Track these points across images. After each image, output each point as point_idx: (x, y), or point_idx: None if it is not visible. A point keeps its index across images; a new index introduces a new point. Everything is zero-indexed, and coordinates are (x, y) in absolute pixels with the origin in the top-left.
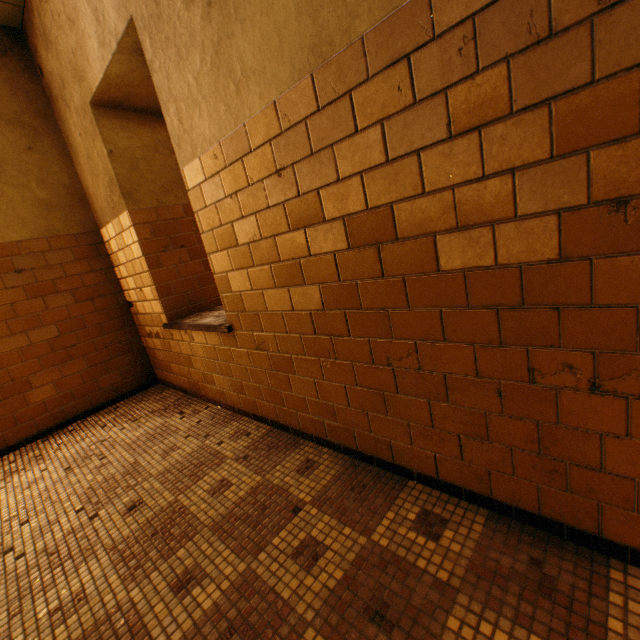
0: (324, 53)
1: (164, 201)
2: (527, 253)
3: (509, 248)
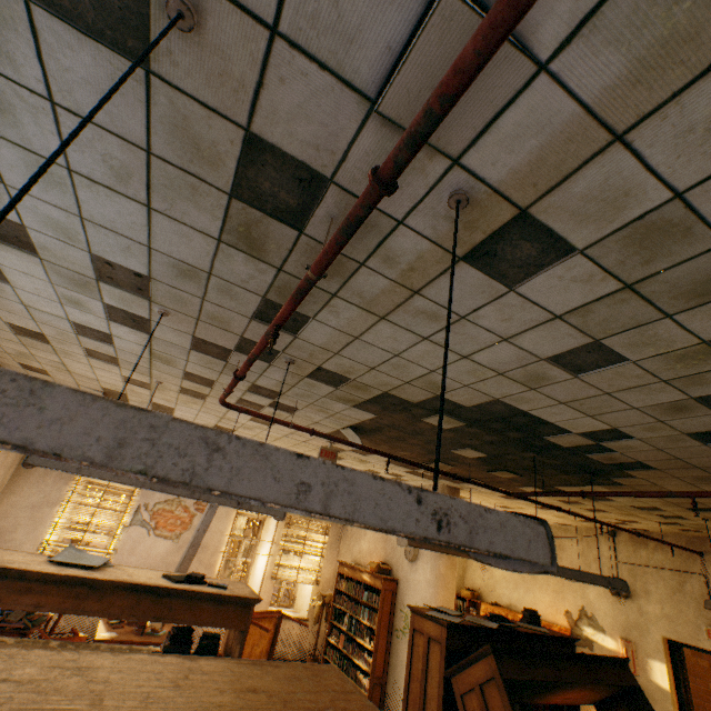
0: None
1: None
2: None
3: None
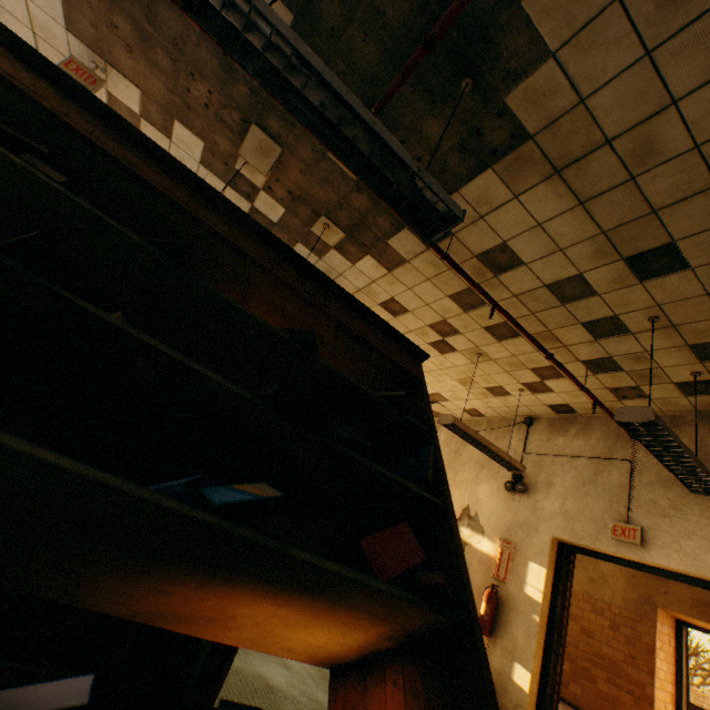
0: (587, 593)
1: None
2: (618, 657)
3: (615, 654)
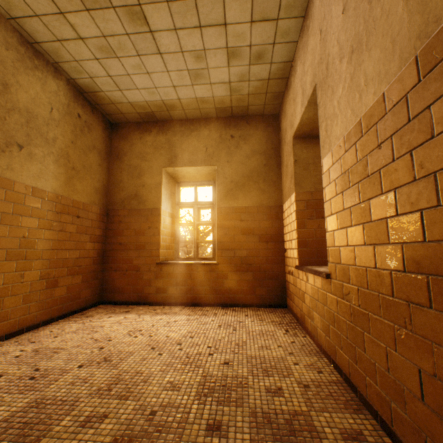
0: (428, 32)
1: (318, 188)
2: None
3: None
